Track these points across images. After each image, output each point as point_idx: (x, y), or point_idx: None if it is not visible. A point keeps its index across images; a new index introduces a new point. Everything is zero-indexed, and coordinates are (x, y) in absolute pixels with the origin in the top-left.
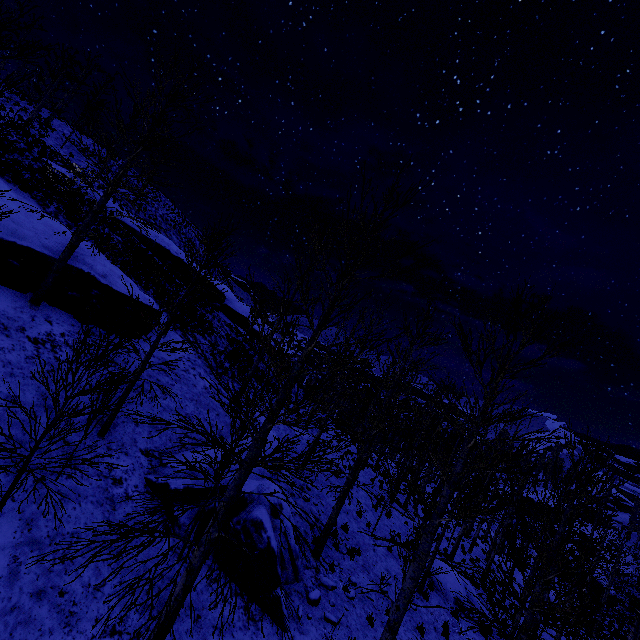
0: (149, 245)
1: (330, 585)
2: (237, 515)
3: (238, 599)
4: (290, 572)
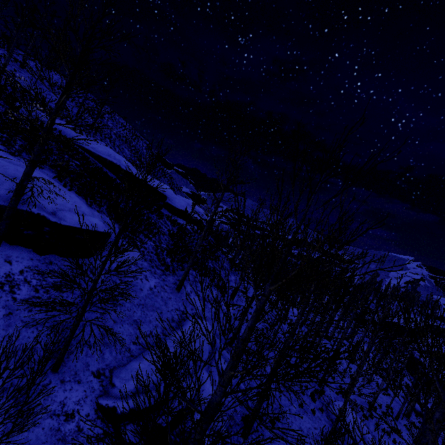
0: (104, 163)
1: None
2: (176, 427)
3: None
4: None
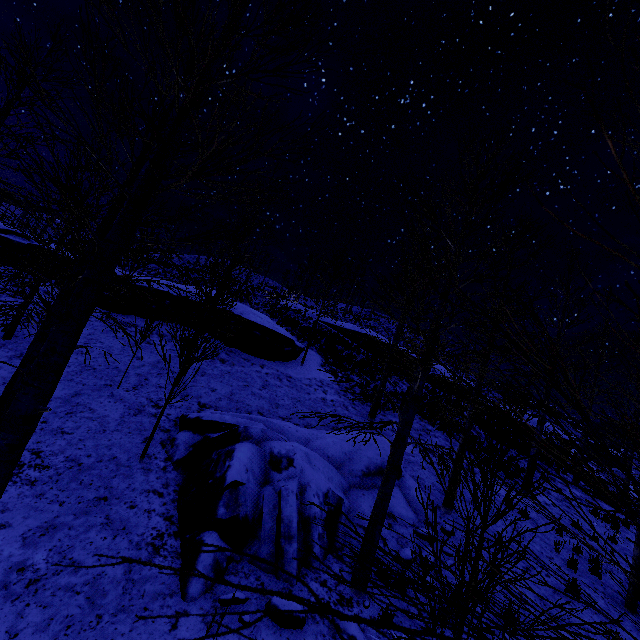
0: (346, 333)
1: (347, 631)
2: (224, 448)
3: (164, 523)
4: (266, 550)
